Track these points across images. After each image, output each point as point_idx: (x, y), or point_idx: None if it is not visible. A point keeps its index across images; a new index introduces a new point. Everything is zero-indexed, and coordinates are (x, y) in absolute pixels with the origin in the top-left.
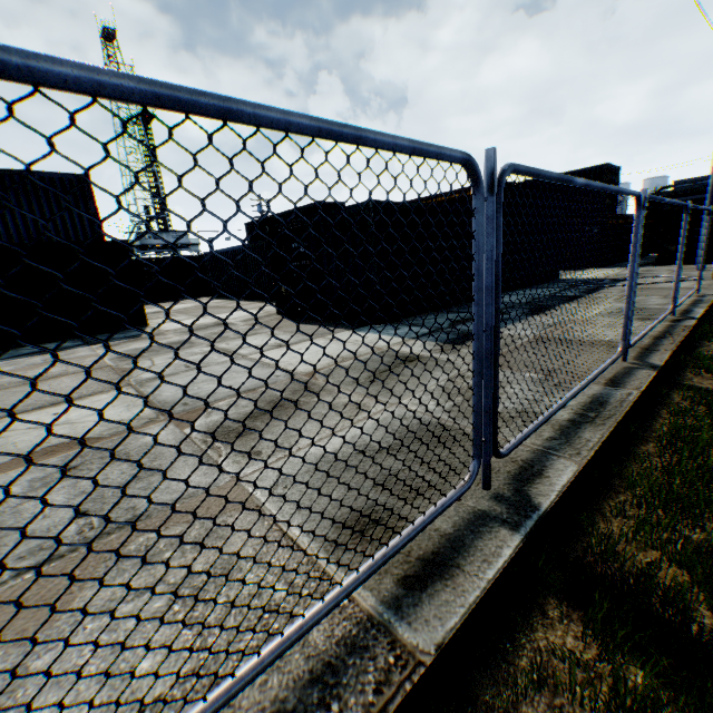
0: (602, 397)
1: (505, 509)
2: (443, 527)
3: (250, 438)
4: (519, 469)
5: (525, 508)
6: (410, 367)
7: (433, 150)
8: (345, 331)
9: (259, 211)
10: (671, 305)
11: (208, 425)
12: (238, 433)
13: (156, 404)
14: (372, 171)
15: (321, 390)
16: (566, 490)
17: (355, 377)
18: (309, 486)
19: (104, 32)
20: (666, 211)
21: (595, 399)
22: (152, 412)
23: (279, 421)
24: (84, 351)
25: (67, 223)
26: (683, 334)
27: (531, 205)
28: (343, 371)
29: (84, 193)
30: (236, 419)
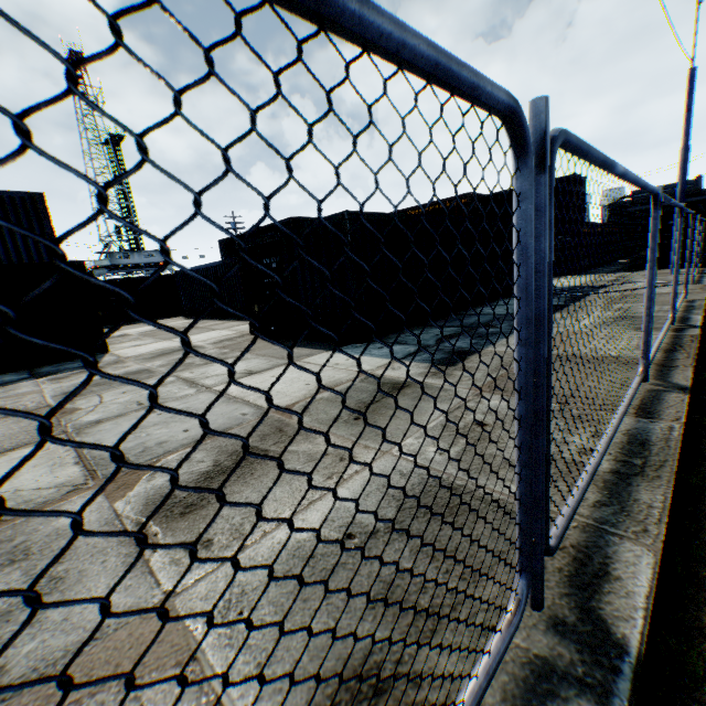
0: (639, 433)
1: (575, 652)
2: (488, 701)
3: (199, 515)
4: (573, 563)
5: (605, 649)
6: (400, 397)
7: (468, 75)
8: (324, 352)
9: (232, 228)
10: (670, 313)
11: (149, 493)
12: (186, 508)
13: (89, 462)
14: (357, 91)
15: (255, 604)
16: (651, 602)
17: (337, 412)
18: (275, 608)
19: (70, 55)
20: (635, 218)
21: (632, 437)
22: (80, 475)
23: (240, 485)
24: (26, 386)
25: (19, 244)
26: (694, 346)
27: (503, 216)
28: (322, 405)
29: (38, 212)
30: (186, 483)
